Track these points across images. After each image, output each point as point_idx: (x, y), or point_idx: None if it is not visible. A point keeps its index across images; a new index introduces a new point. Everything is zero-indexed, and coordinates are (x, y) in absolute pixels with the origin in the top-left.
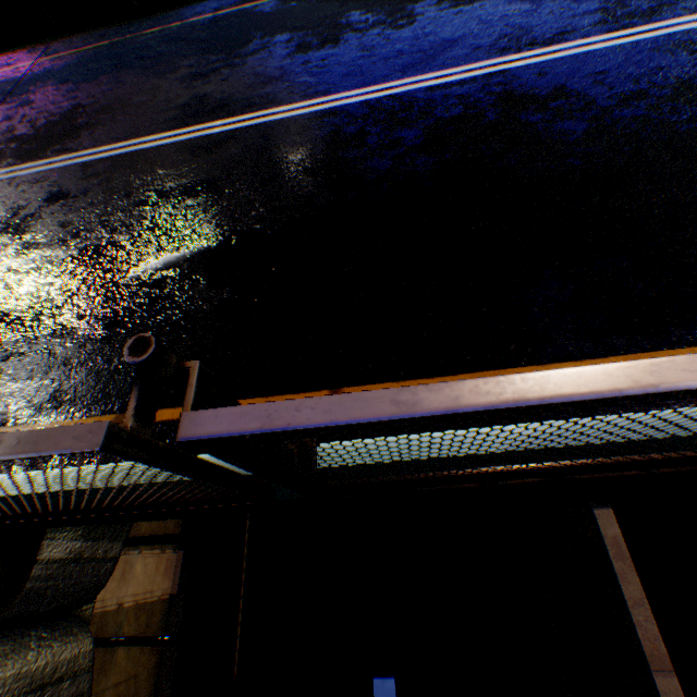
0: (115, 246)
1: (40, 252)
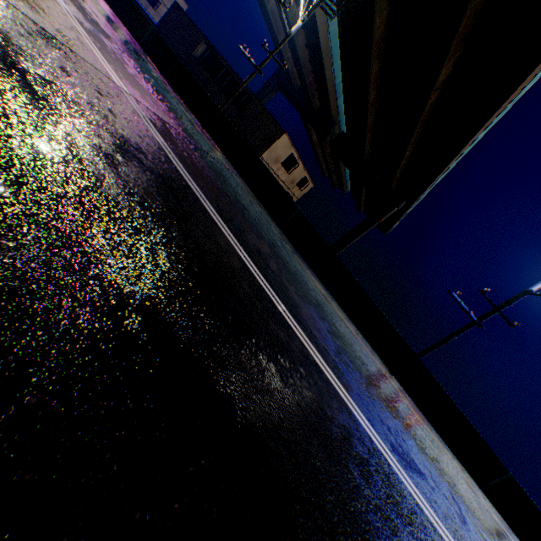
0: (152, 252)
1: (109, 169)
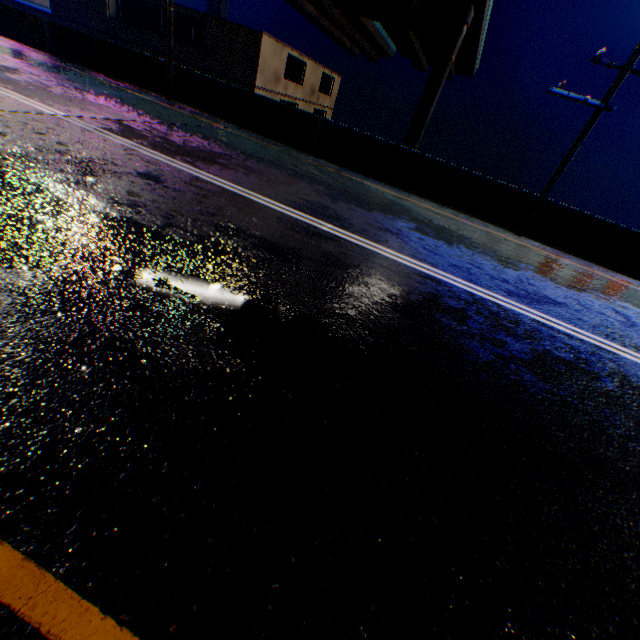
0: (158, 235)
1: (85, 193)
